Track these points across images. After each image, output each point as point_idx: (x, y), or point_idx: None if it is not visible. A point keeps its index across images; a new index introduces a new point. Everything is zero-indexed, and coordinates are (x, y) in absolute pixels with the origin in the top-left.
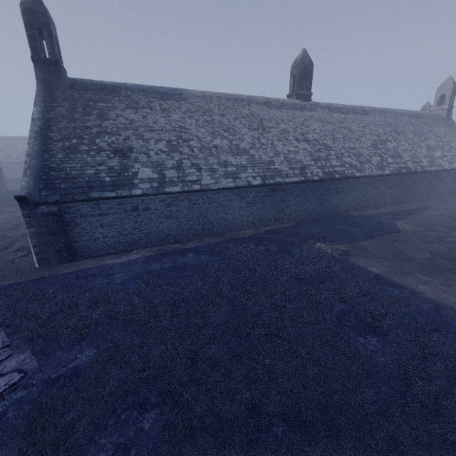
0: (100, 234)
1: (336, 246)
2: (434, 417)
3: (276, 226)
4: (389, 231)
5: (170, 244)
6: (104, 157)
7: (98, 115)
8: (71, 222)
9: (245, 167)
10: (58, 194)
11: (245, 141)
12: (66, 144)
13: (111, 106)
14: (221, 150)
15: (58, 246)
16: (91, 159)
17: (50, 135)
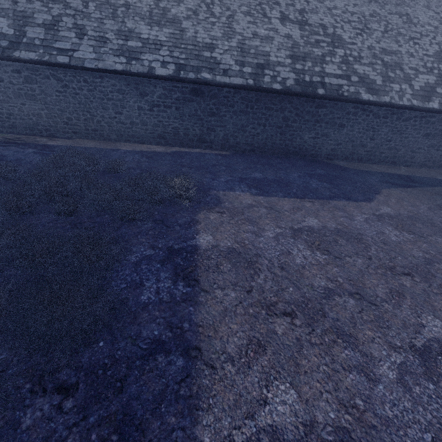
0: None
1: (221, 192)
2: None
3: (199, 150)
4: (348, 197)
5: (41, 136)
6: None
7: None
8: None
9: (159, 45)
10: None
11: (183, 5)
12: None
13: None
14: (134, 13)
15: None
16: None
17: None
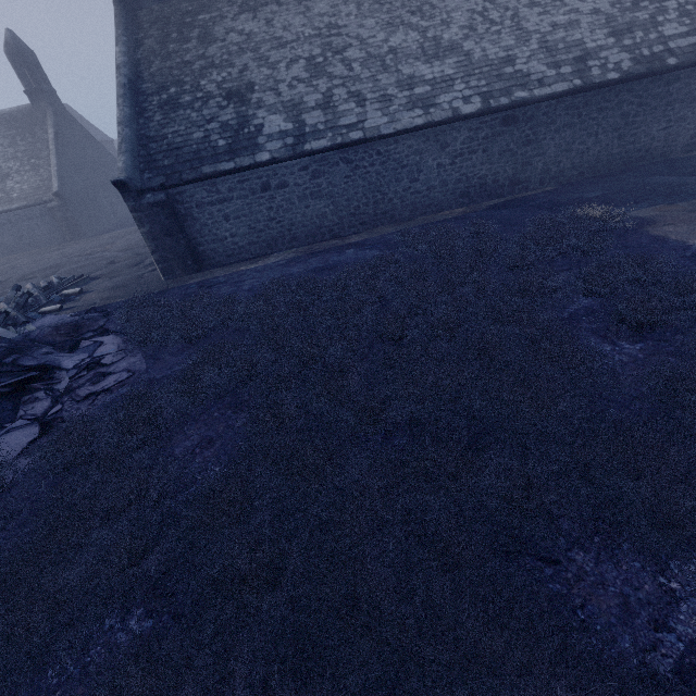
0: (227, 232)
1: (629, 213)
2: (689, 444)
3: (514, 196)
4: None
5: (325, 241)
6: (214, 109)
7: (200, 38)
8: (187, 216)
9: (450, 80)
10: (163, 174)
11: (454, 25)
12: (163, 97)
13: (217, 16)
14: (404, 56)
15: (178, 250)
16: (197, 116)
17: (142, 87)
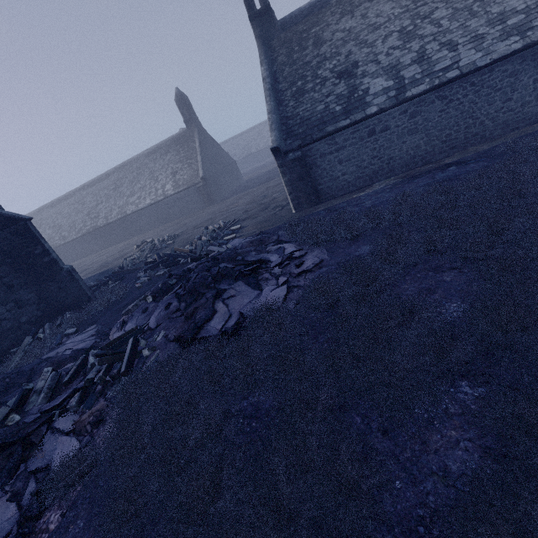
0: (339, 172)
1: None
2: None
3: None
4: None
5: (418, 167)
6: (329, 87)
7: (314, 44)
8: (313, 165)
9: None
10: (299, 139)
11: None
12: (293, 90)
13: (324, 26)
14: None
15: (306, 190)
16: (318, 95)
17: (279, 87)
